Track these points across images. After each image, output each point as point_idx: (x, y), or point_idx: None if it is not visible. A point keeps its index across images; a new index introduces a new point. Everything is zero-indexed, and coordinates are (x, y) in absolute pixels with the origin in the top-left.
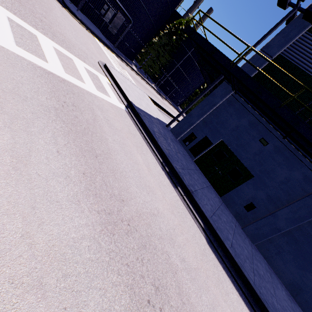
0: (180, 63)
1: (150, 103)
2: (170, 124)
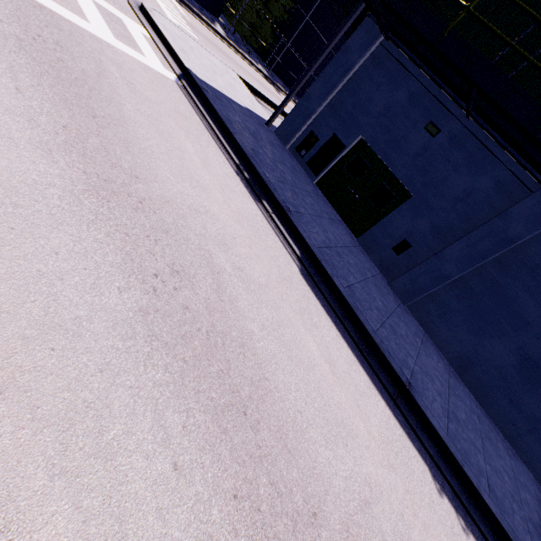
0: (311, 12)
1: (240, 86)
2: (273, 118)
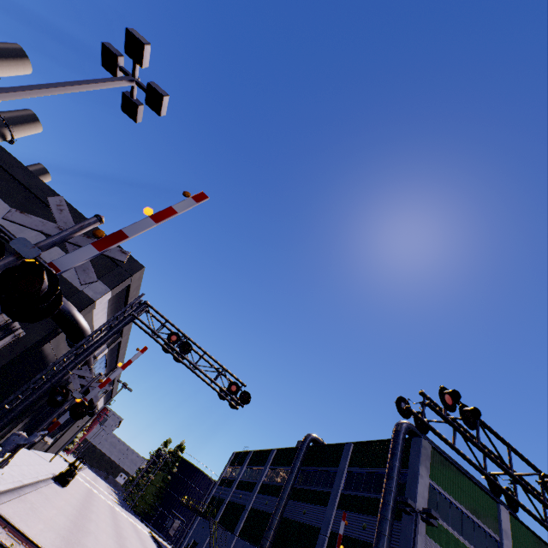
0: None
1: None
2: None
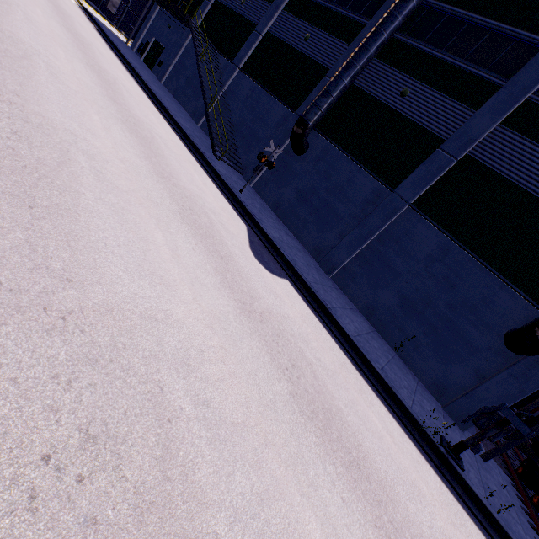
0: None
1: (122, 38)
2: (128, 40)
